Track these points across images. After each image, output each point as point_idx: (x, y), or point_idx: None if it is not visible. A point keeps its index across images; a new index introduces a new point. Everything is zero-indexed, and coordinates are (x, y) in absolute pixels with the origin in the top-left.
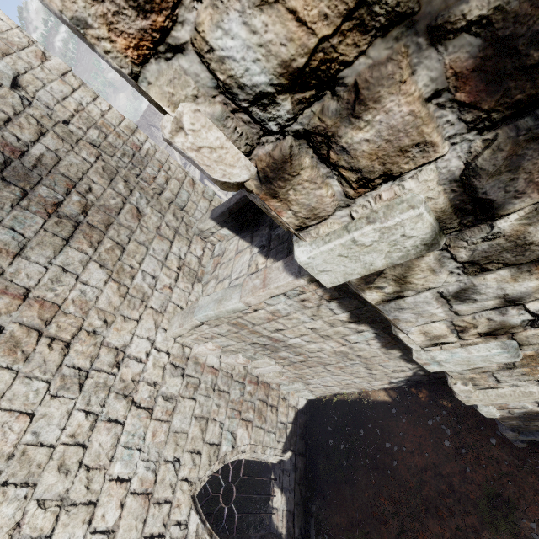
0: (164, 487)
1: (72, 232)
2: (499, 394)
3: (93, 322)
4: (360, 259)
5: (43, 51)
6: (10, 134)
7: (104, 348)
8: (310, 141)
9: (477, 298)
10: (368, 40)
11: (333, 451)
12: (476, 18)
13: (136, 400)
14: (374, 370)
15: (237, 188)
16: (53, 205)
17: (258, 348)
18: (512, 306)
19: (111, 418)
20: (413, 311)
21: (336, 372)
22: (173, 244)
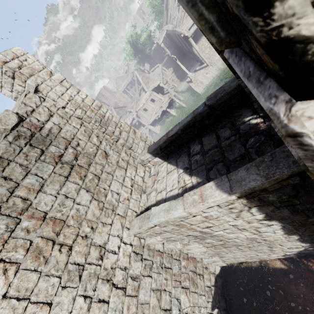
0: None
1: (70, 172)
2: None
3: (85, 230)
4: None
5: (50, 71)
6: (34, 118)
7: (92, 247)
8: None
9: None
10: None
11: (248, 308)
12: None
13: (114, 283)
14: (274, 247)
15: None
16: (58, 156)
17: (191, 238)
18: None
19: (100, 299)
20: None
21: (245, 250)
22: (126, 171)
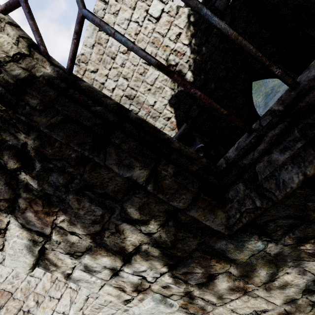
0: None
1: None
2: None
3: (29, 304)
4: (20, 260)
5: None
6: None
7: None
8: None
9: (97, 270)
10: None
11: None
12: None
13: None
14: None
15: None
16: None
17: None
18: (119, 272)
19: None
20: (84, 280)
21: None
22: None
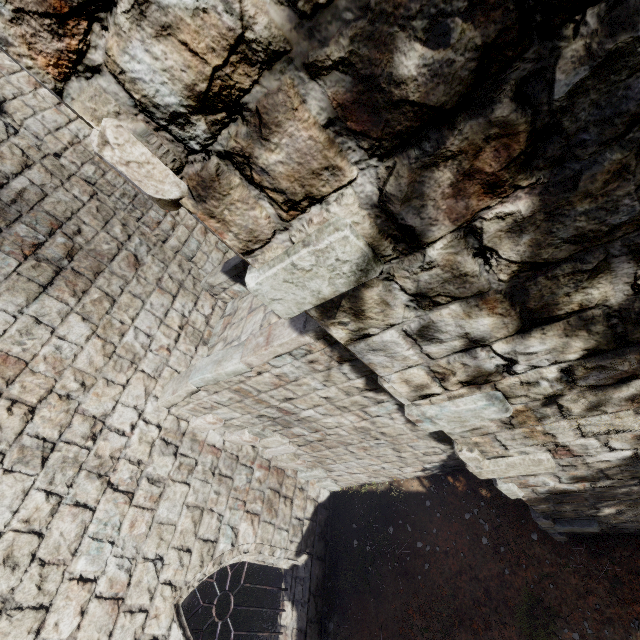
0: (140, 591)
1: (52, 278)
2: (509, 463)
3: (68, 385)
4: (307, 286)
5: None
6: None
7: (79, 416)
8: (230, 161)
9: (441, 338)
10: (255, 72)
11: (358, 554)
12: (336, 59)
13: (113, 481)
14: (403, 452)
15: (175, 206)
16: (32, 245)
17: (266, 422)
18: (479, 348)
19: (79, 502)
20: (386, 353)
21: (360, 455)
22: (175, 299)
